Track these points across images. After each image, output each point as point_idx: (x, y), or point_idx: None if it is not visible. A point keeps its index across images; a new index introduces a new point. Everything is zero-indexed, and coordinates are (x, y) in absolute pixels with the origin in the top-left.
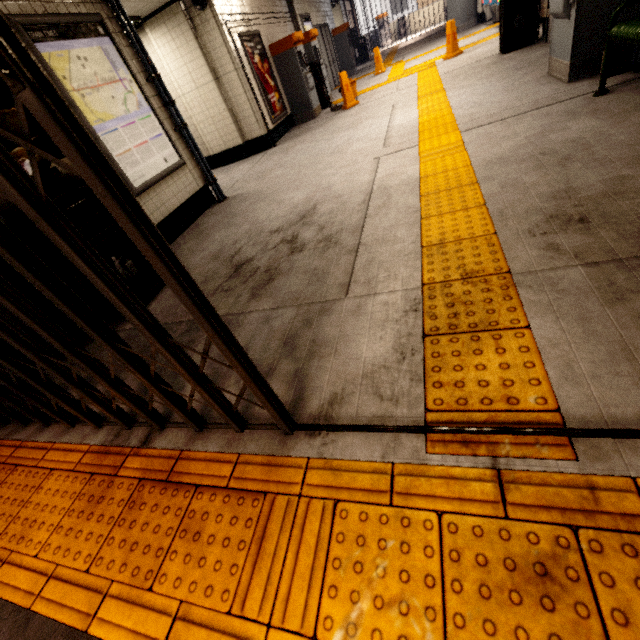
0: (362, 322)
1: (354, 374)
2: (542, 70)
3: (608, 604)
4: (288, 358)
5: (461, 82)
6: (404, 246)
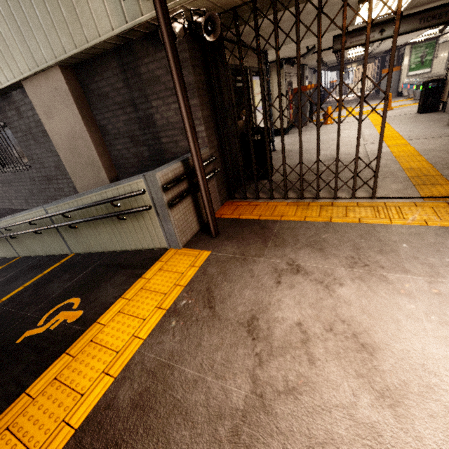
0: (386, 183)
1: (390, 191)
2: (444, 123)
3: None
4: (360, 188)
5: (398, 122)
6: (394, 168)
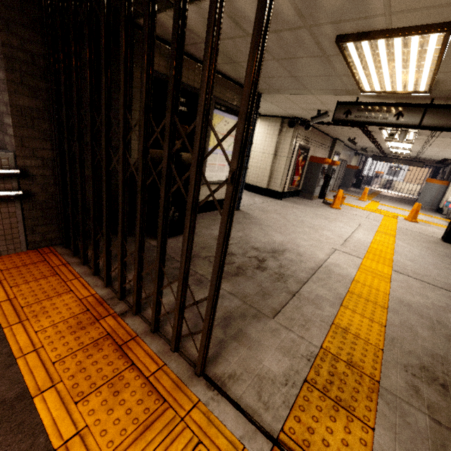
0: (274, 341)
1: (252, 370)
2: None
3: None
4: (221, 329)
5: (408, 240)
6: (322, 314)
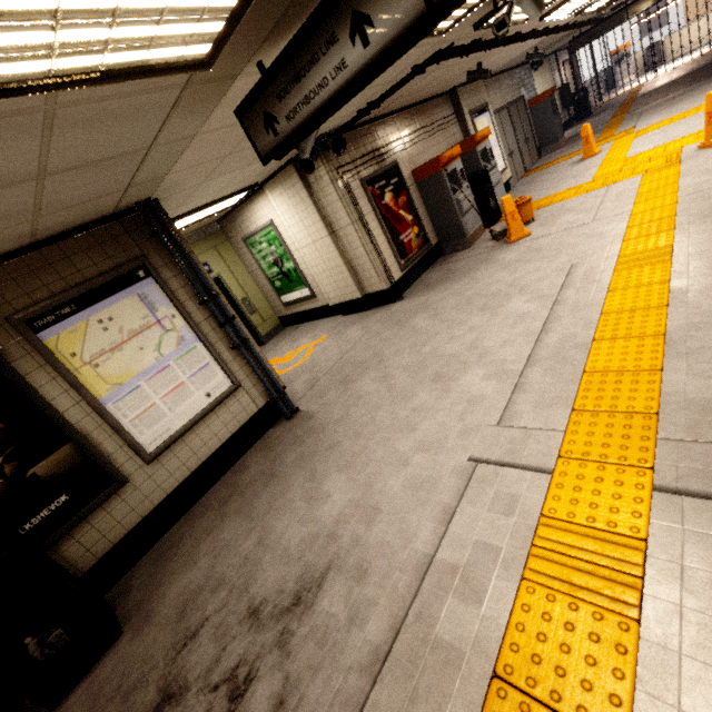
0: None
1: None
2: None
3: None
4: None
5: None
6: None
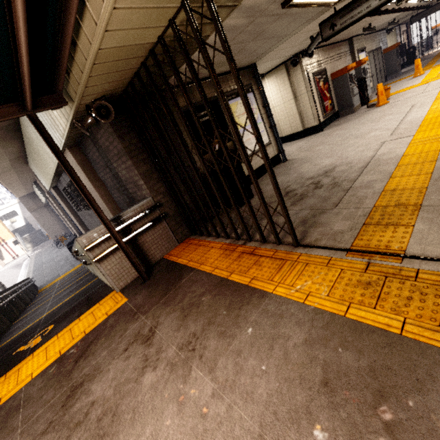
0: (338, 218)
1: (327, 233)
2: None
3: (384, 291)
4: (302, 226)
5: None
6: (373, 190)
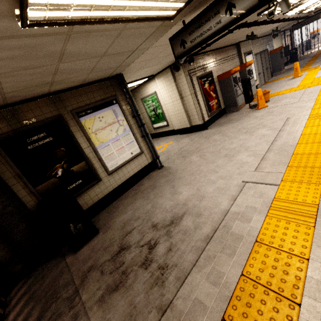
0: None
1: None
2: None
3: None
4: None
5: None
6: None
